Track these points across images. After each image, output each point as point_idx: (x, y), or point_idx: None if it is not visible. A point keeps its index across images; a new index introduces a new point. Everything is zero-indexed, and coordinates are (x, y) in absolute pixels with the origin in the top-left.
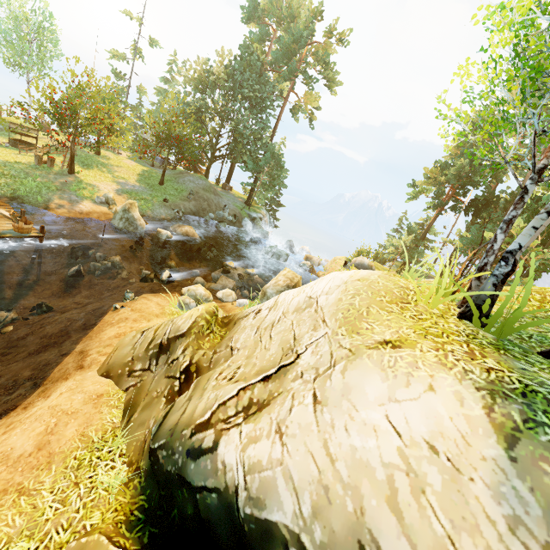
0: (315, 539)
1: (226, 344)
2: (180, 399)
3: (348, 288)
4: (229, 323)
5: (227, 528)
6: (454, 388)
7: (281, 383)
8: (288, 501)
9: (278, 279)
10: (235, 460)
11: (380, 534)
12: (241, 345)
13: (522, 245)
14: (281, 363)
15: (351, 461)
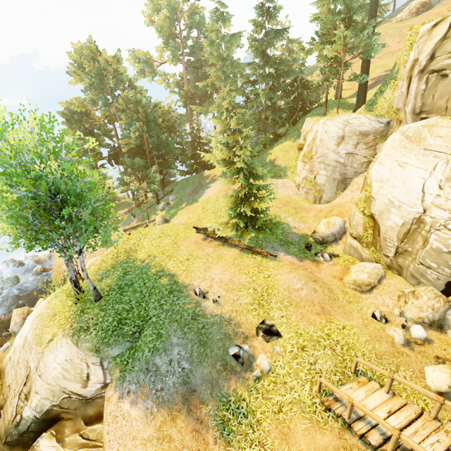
0: (55, 401)
1: (5, 386)
2: (1, 423)
3: (33, 326)
4: (1, 374)
5: (43, 424)
6: (66, 342)
7: (31, 380)
8: (47, 402)
9: (15, 320)
10: (30, 412)
11: (65, 385)
12: (11, 381)
13: (71, 276)
14: (27, 375)
15: (54, 380)
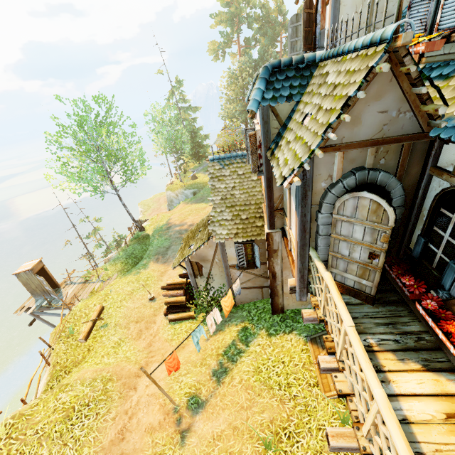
0: None
1: None
2: None
3: None
4: None
5: None
6: None
7: None
8: None
9: None
10: None
11: None
12: None
13: None
14: None
15: None
